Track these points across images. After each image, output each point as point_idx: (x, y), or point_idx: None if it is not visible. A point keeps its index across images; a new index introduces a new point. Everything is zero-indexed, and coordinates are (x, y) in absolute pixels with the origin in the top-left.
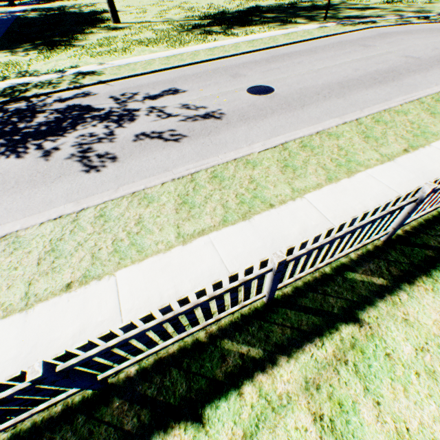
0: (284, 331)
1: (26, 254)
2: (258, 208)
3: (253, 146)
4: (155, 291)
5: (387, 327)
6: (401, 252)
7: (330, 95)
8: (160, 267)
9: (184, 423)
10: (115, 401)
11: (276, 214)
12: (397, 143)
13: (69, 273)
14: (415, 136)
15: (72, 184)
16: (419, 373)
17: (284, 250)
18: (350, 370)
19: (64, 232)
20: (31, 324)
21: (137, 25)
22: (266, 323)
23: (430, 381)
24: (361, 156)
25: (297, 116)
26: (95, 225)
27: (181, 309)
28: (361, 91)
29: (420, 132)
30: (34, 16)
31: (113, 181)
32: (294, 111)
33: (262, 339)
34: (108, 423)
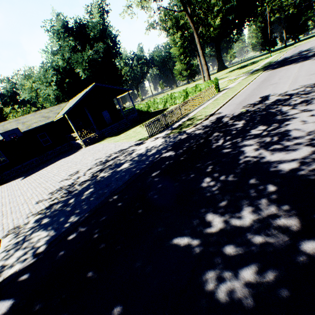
0: None
1: None
2: None
3: None
4: None
5: None
6: None
7: None
8: None
9: None
10: None
11: None
12: None
13: None
14: None
15: None
16: None
17: None
18: None
19: None
20: None
21: None
22: None
23: None
24: None
25: None
26: None
27: None
28: None
29: None
30: None
31: None
32: None
33: None
34: None
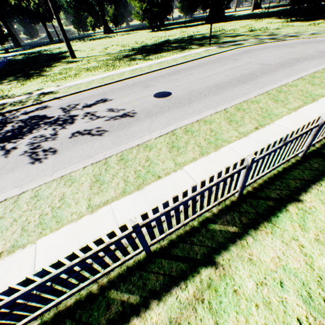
0: (158, 278)
1: None
2: (149, 180)
3: (153, 134)
4: (63, 253)
5: (236, 267)
6: (250, 204)
7: (209, 94)
8: (71, 233)
9: None
10: None
11: (161, 183)
12: (250, 123)
13: (1, 244)
14: (263, 117)
15: (21, 173)
16: (258, 305)
17: None
18: (205, 308)
19: (5, 211)
20: None
21: (87, 58)
22: (145, 272)
23: (267, 311)
24: (225, 135)
25: (185, 110)
26: (29, 204)
27: (57, 271)
28: (230, 89)
29: (267, 114)
30: (20, 58)
31: (50, 168)
32: (184, 107)
33: (140, 287)
34: None
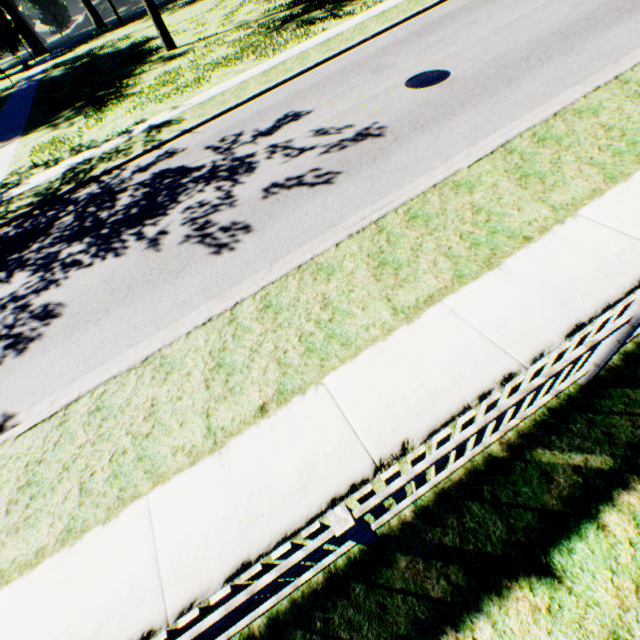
0: (635, 423)
1: (185, 378)
2: (505, 248)
3: (452, 162)
4: (393, 395)
5: None
6: None
7: (548, 56)
8: (386, 360)
9: (524, 579)
10: (399, 559)
11: (540, 249)
12: None
13: (255, 392)
14: None
15: (204, 275)
16: None
17: (580, 300)
18: None
19: (223, 338)
20: (234, 468)
21: (201, 43)
22: (597, 415)
23: None
24: None
25: (505, 100)
26: (263, 322)
27: (508, 403)
28: (602, 35)
29: None
30: (59, 73)
31: (259, 258)
32: (497, 95)
33: (601, 441)
34: (402, 591)
